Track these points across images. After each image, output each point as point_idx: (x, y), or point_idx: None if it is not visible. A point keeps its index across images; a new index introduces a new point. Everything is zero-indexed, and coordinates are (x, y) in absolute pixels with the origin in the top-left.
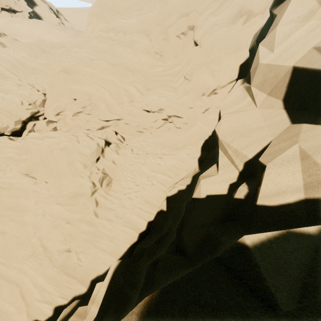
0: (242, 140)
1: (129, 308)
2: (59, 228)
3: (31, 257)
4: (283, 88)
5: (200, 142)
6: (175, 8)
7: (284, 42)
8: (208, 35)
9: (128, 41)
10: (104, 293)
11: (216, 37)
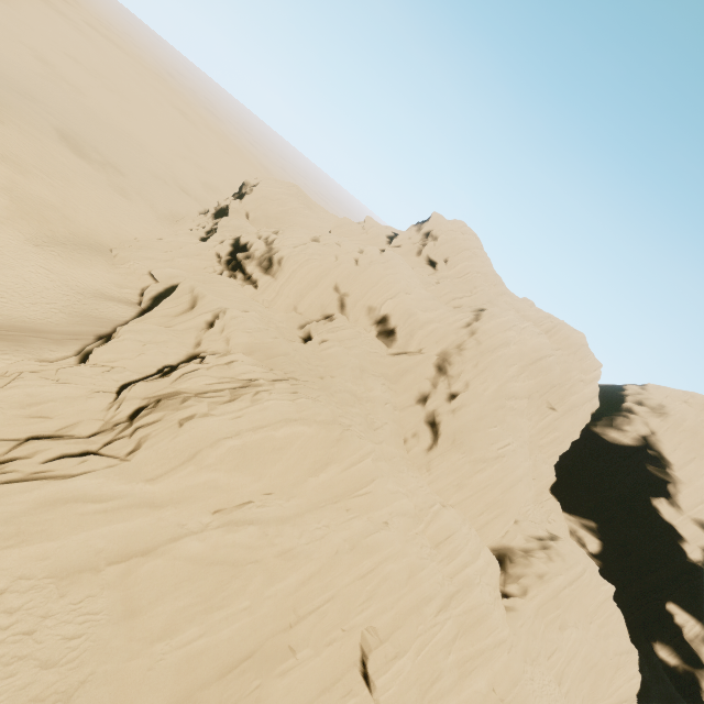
0: (702, 540)
1: (700, 606)
2: (609, 635)
3: (616, 672)
4: (699, 521)
5: (549, 487)
6: (549, 379)
7: (697, 507)
8: (574, 413)
9: (522, 409)
10: (688, 614)
11: (580, 418)
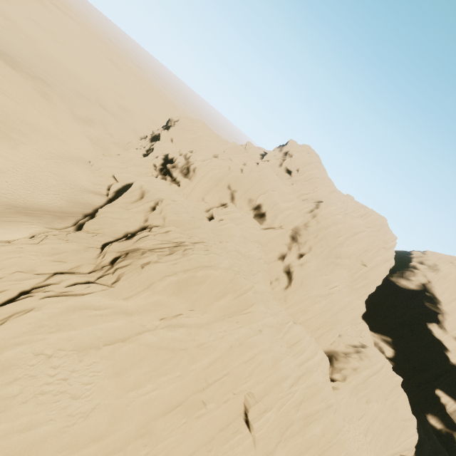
0: None
1: None
2: (398, 408)
3: (402, 431)
4: None
5: (361, 315)
6: (363, 246)
7: None
8: (378, 268)
9: (345, 265)
10: (449, 397)
11: (382, 271)
